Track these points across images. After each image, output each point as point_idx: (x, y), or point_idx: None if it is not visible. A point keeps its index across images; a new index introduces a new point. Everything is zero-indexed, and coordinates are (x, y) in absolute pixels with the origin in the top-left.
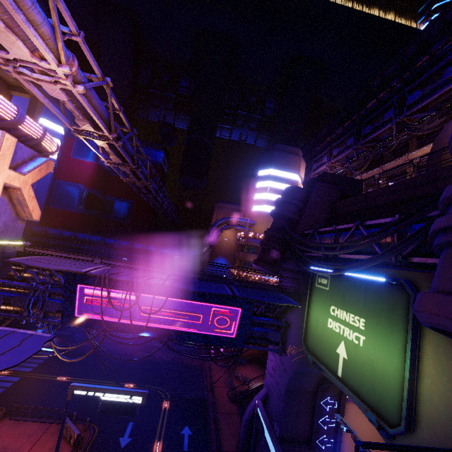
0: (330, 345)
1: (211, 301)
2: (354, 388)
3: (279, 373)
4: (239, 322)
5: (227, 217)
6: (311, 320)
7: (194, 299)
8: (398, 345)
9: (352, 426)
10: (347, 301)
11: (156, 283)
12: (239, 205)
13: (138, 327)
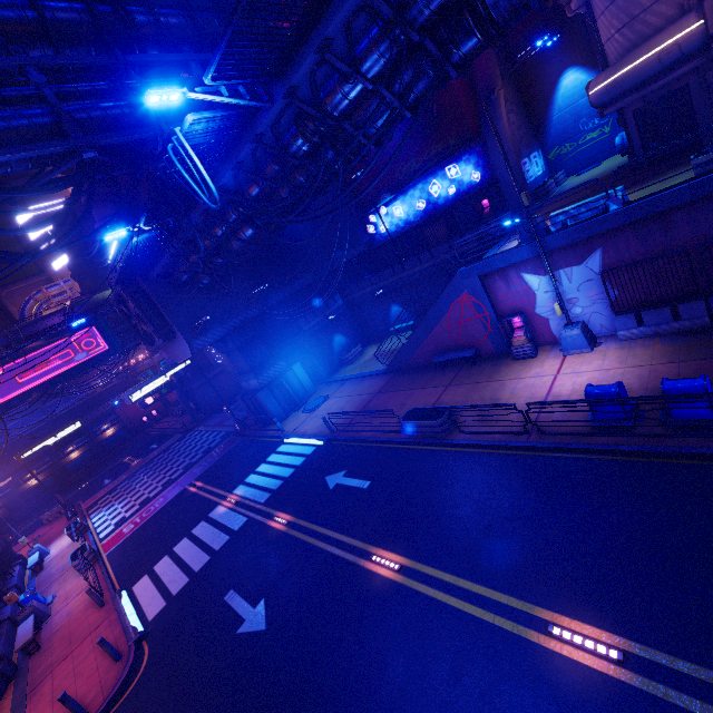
0: None
1: (67, 335)
2: None
3: None
4: (104, 335)
5: (30, 296)
6: None
7: (52, 342)
8: None
9: None
10: None
11: (4, 332)
12: (33, 276)
13: (28, 392)
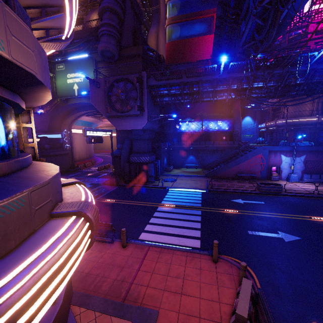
0: (70, 89)
1: None
2: (82, 94)
3: (41, 125)
4: None
5: None
6: (58, 85)
7: None
8: (93, 74)
9: (75, 142)
10: (74, 70)
11: None
12: None
13: None
